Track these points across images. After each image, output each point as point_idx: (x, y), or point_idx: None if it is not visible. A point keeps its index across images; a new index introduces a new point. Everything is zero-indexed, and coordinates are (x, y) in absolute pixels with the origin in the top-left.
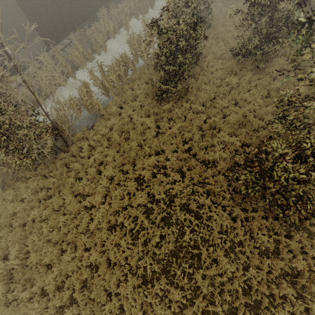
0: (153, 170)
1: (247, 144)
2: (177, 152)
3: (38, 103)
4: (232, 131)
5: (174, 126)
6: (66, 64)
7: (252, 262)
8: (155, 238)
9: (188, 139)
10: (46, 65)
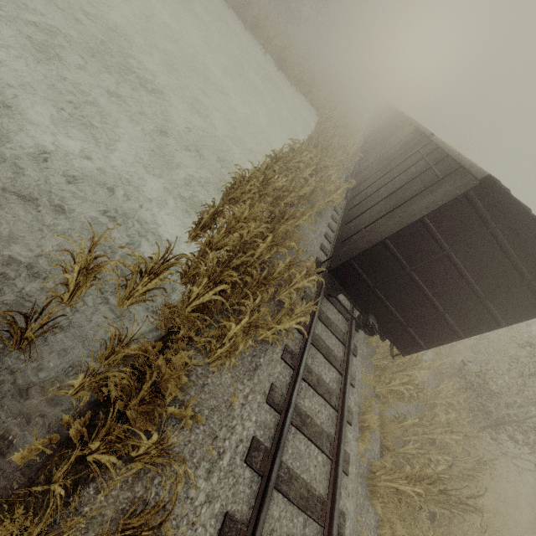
0: None
1: None
2: None
3: None
4: None
5: None
6: None
7: None
8: None
9: None
10: None
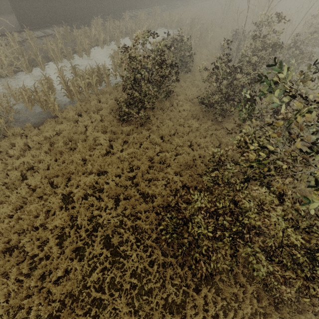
0: (88, 190)
1: (188, 186)
2: (121, 177)
3: None
4: (179, 170)
5: (127, 150)
6: (36, 52)
7: (154, 315)
8: (58, 272)
9: (137, 167)
10: (13, 45)
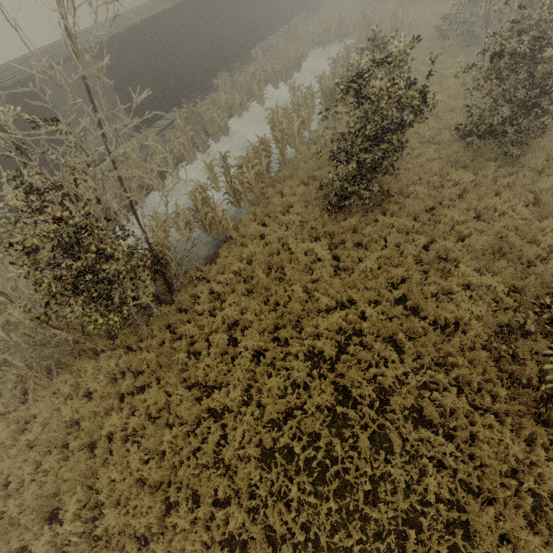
0: (336, 338)
1: (515, 290)
2: (378, 304)
3: (136, 217)
4: (482, 265)
5: (367, 257)
6: (166, 156)
7: None
8: (363, 482)
9: (397, 280)
10: (132, 158)
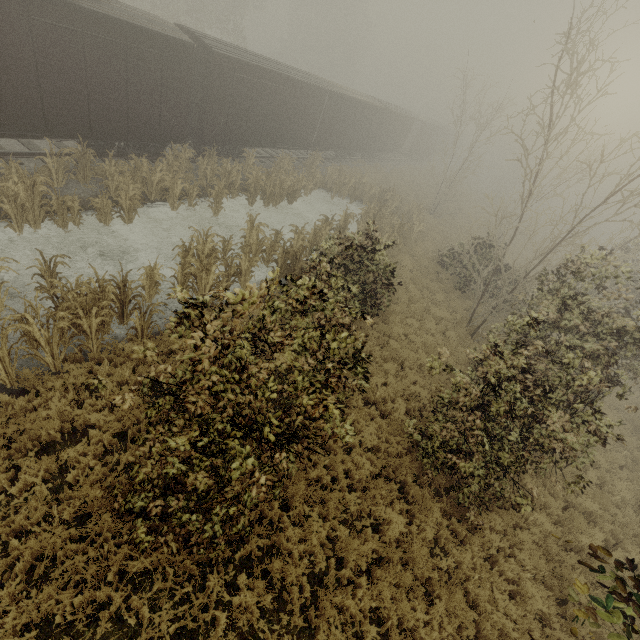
0: None
1: None
2: None
3: None
4: None
5: None
6: None
7: None
8: None
9: None
10: None
